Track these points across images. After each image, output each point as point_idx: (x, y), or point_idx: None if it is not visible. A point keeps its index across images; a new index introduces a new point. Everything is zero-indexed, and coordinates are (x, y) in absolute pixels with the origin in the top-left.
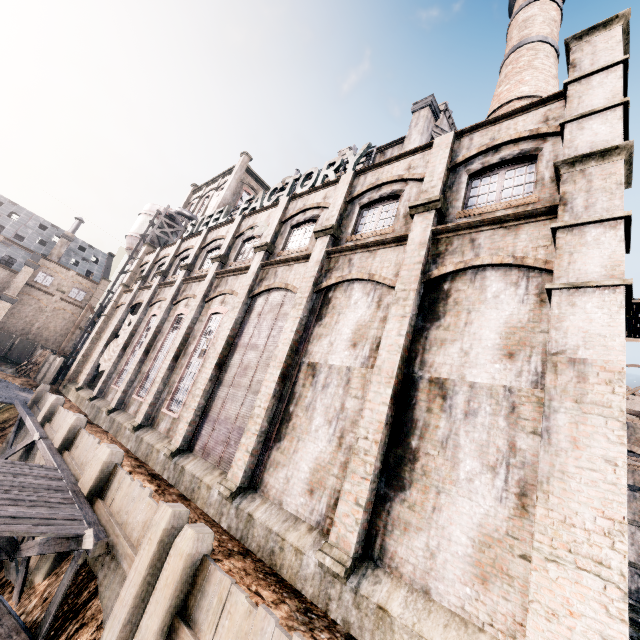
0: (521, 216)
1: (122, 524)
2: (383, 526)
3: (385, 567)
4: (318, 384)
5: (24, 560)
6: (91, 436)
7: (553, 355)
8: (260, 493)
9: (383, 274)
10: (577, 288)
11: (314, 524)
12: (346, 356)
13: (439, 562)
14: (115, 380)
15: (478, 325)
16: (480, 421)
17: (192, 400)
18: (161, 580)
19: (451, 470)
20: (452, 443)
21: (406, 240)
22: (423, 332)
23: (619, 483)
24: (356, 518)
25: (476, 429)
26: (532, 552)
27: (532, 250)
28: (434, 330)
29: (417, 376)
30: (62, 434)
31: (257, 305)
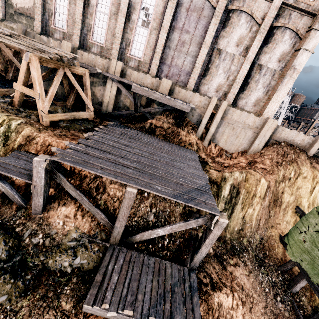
0: (307, 13)
1: (189, 102)
2: (236, 98)
3: (235, 105)
4: (221, 58)
5: (146, 113)
6: (141, 73)
7: (292, 66)
8: (198, 92)
9: (257, 15)
10: (305, 50)
11: (217, 99)
12: (234, 49)
13: (247, 104)
14: (53, 22)
15: (276, 50)
16: (266, 77)
17: (156, 54)
18: (220, 110)
19: (255, 87)
20: (258, 81)
21: (271, 0)
22: (261, 48)
23: (287, 91)
24: (233, 97)
25: (264, 79)
26: (270, 101)
27: (301, 28)
28: (265, 48)
29: (255, 62)
30: (117, 70)
31: (185, 2)
